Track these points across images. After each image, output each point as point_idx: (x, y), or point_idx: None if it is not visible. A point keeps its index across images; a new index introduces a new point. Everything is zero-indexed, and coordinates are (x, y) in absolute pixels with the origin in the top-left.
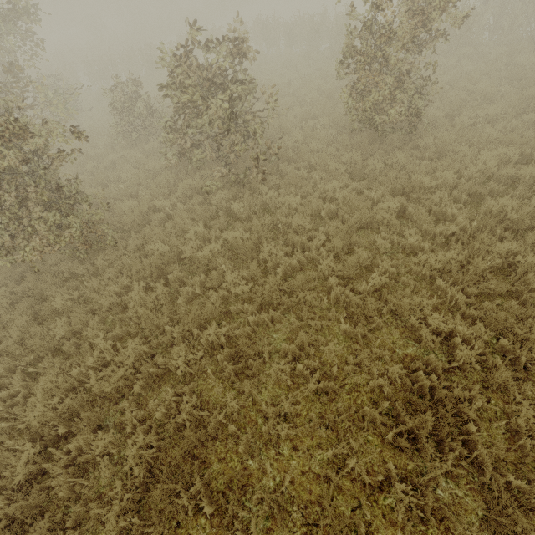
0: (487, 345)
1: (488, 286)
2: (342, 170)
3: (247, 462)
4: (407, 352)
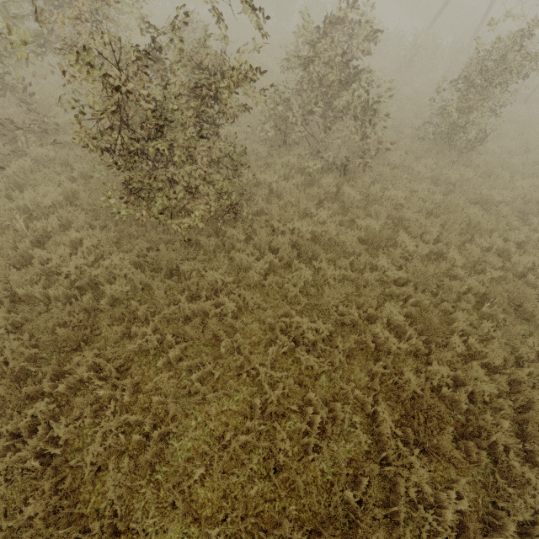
0: None
1: None
2: (428, 174)
3: (456, 417)
4: (524, 328)
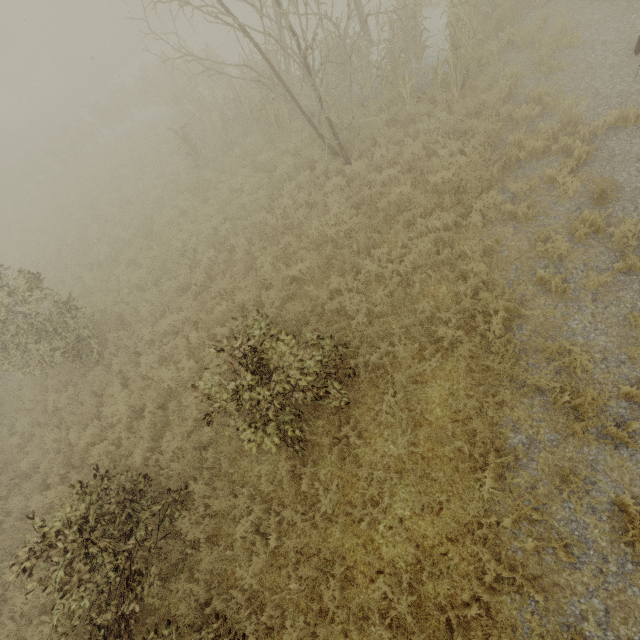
0: None
1: None
2: (30, 406)
3: None
4: None
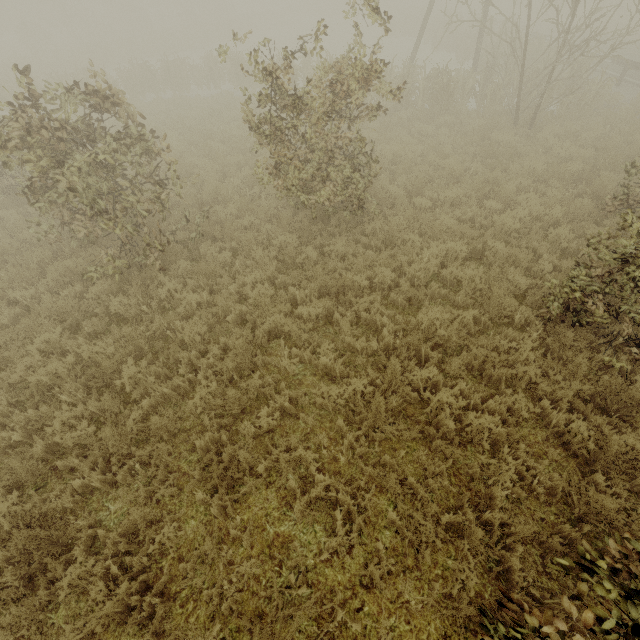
0: (381, 516)
1: (392, 431)
2: (266, 258)
3: None
4: (281, 530)
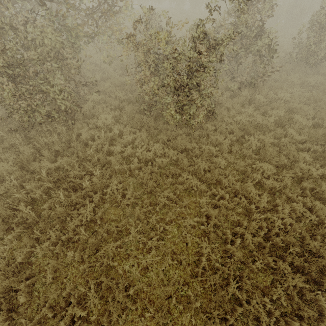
0: None
1: None
2: (298, 82)
3: None
4: None
